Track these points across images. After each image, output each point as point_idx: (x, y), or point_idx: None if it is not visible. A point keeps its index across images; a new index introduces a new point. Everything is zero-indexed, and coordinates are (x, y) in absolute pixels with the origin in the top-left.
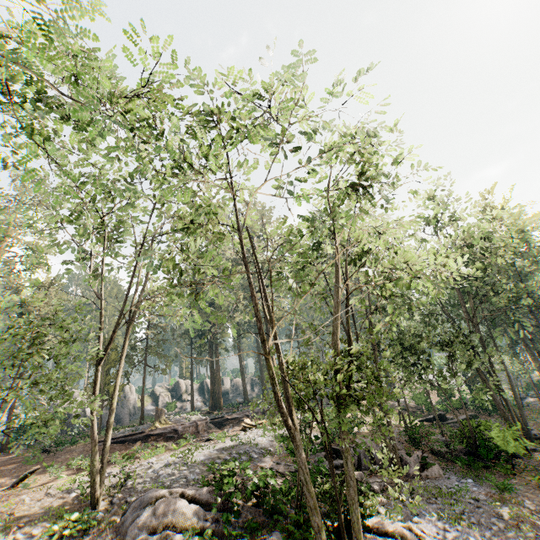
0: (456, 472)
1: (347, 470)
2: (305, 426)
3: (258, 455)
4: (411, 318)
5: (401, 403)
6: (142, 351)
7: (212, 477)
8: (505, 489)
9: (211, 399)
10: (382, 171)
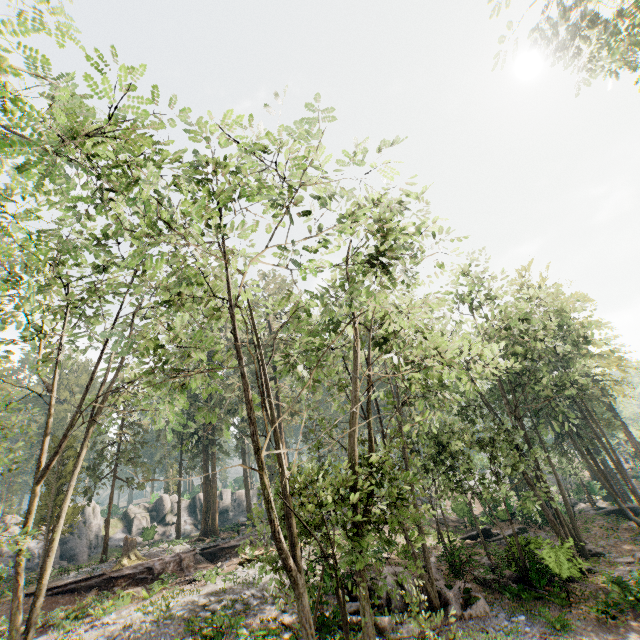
0: (504, 606)
1: (364, 625)
2: (322, 555)
3: (258, 600)
4: (448, 411)
5: (440, 516)
6: (111, 458)
7: (191, 639)
8: (562, 627)
9: (203, 521)
10: (406, 242)
